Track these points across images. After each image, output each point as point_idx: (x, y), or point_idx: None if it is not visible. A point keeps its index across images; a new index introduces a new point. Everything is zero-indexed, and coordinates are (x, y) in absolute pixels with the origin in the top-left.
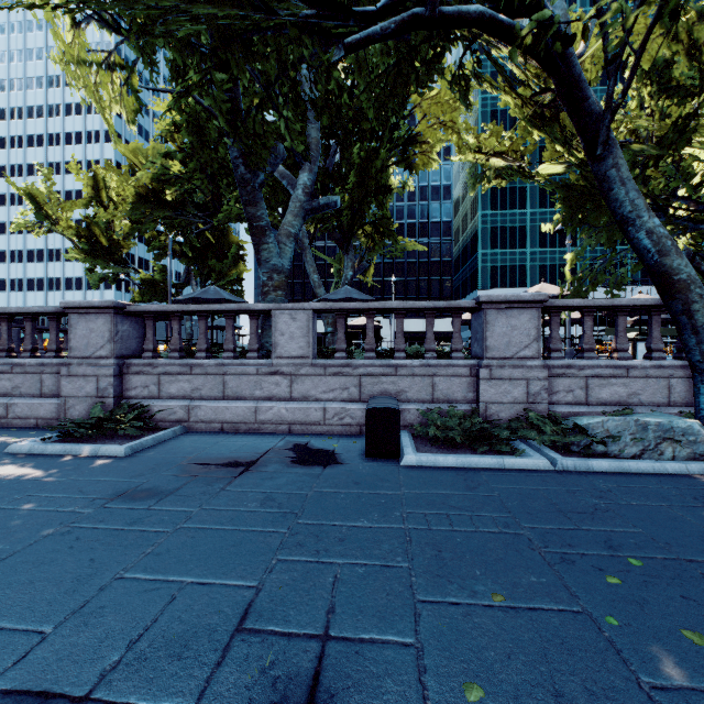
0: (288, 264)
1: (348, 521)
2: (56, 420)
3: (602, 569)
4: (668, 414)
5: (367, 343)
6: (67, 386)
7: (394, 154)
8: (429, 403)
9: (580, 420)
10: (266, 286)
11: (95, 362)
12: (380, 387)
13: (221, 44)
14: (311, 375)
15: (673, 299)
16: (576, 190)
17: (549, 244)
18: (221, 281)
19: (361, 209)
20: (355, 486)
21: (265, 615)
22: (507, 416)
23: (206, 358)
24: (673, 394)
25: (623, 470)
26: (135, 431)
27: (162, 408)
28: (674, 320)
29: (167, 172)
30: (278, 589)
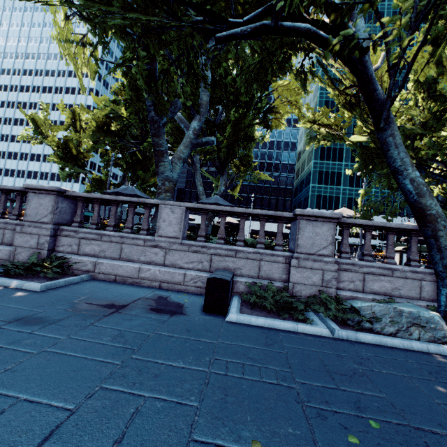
0: (177, 176)
1: (168, 361)
2: (8, 261)
3: (347, 427)
4: (418, 305)
5: (220, 233)
6: (18, 239)
7: (257, 117)
8: (256, 278)
9: (356, 303)
10: (160, 189)
11: (39, 225)
12: (224, 264)
13: (145, 34)
14: (179, 250)
15: (426, 227)
16: (368, 150)
17: (355, 185)
18: (144, 184)
19: (233, 149)
20: (186, 333)
21: (64, 438)
22: (307, 294)
23: (113, 231)
24: (423, 292)
25: (381, 343)
26: (54, 275)
27: (78, 261)
28: (426, 241)
29: (114, 113)
30: (87, 414)
